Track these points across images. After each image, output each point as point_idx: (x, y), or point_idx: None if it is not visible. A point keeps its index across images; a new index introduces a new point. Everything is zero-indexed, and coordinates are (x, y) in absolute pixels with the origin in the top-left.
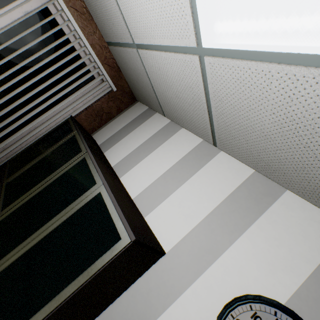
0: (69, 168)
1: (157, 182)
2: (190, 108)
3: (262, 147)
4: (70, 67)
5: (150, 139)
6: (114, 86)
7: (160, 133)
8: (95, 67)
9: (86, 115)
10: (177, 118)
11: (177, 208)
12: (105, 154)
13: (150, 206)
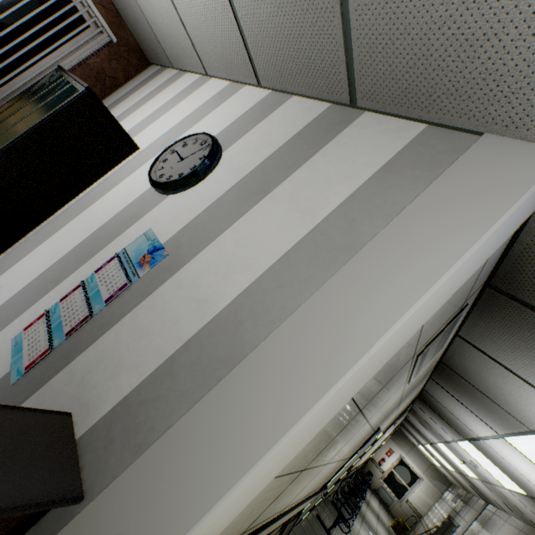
0: (50, 89)
1: (150, 116)
2: (174, 28)
3: (212, 37)
4: (51, 1)
5: (154, 91)
6: (114, 36)
7: (165, 83)
8: (86, 6)
9: (83, 76)
10: (178, 57)
11: (160, 125)
12: None
13: (138, 132)
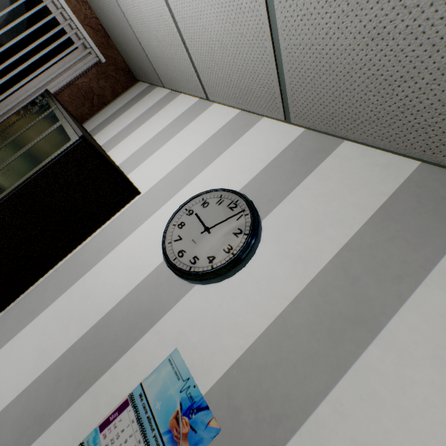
0: (36, 123)
1: (146, 145)
2: (172, 51)
3: (227, 64)
4: (38, 24)
5: (145, 112)
6: (102, 56)
7: (157, 104)
8: (73, 28)
9: (71, 96)
10: (172, 79)
11: (160, 160)
12: (94, 137)
13: (135, 166)
